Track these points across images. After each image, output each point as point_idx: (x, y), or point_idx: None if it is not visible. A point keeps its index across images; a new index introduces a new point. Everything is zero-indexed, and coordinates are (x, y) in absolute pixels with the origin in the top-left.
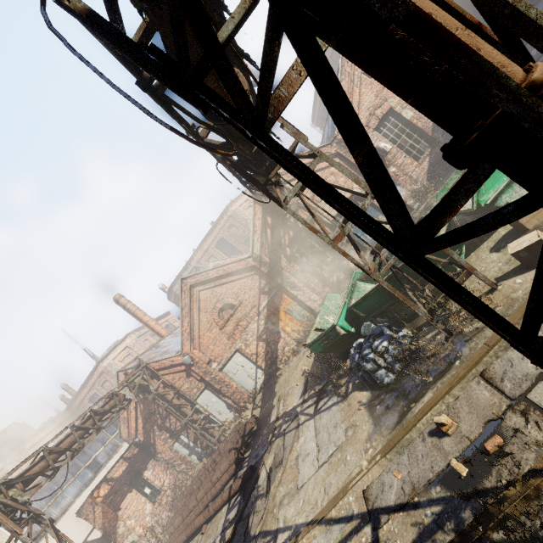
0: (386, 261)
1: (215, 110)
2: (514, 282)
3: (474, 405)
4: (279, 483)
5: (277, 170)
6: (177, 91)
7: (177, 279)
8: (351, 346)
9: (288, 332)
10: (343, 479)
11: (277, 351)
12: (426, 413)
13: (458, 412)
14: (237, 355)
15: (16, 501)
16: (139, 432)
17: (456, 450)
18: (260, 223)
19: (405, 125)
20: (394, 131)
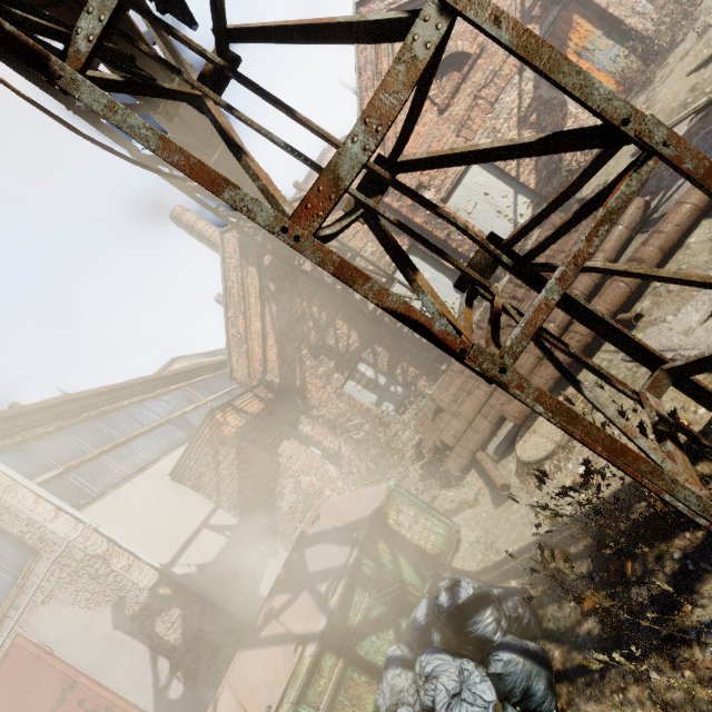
0: None
1: None
2: None
3: None
4: None
5: None
6: None
7: None
8: None
9: None
10: None
11: None
12: None
13: None
14: (475, 170)
15: None
16: (270, 366)
17: None
18: None
19: None
20: None
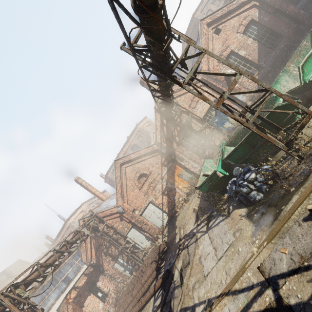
0: (250, 119)
1: None
2: None
3: None
4: (189, 276)
5: (177, 64)
6: None
7: (110, 169)
8: (226, 185)
9: (181, 188)
10: (239, 263)
11: (175, 201)
12: (297, 208)
13: None
14: (150, 205)
15: (20, 297)
16: (93, 257)
17: None
18: (159, 124)
19: (241, 59)
20: (235, 64)
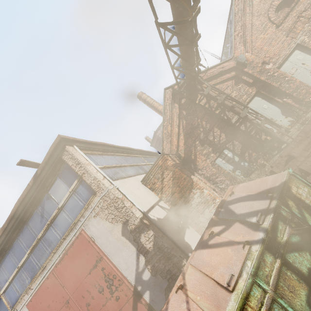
0: None
1: None
2: None
3: None
4: None
5: None
6: None
7: (160, 127)
8: None
9: None
10: None
11: None
12: None
13: None
14: (296, 52)
15: None
16: (180, 148)
17: None
18: None
19: None
20: None
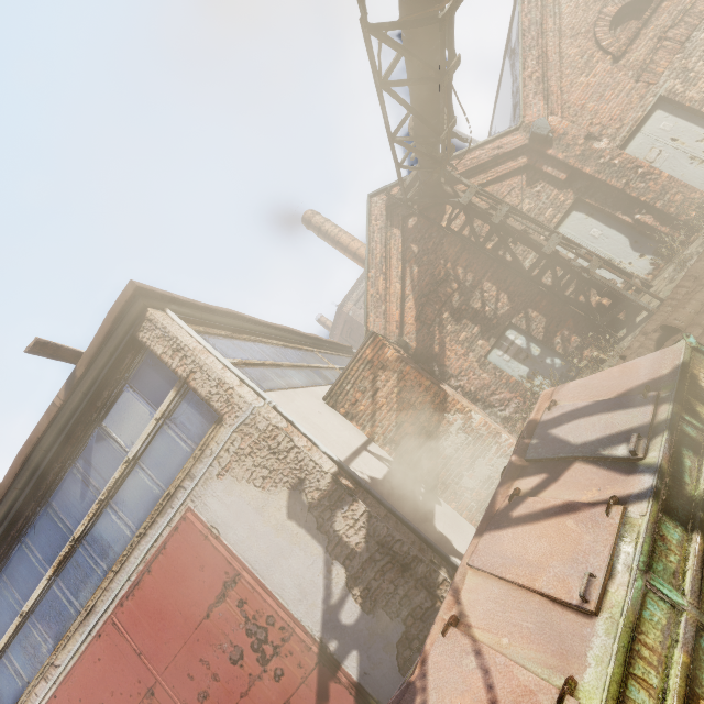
0: None
1: None
2: None
3: None
4: None
5: None
6: None
7: (351, 293)
8: None
9: None
10: None
11: None
12: None
13: None
14: (658, 115)
15: None
16: (406, 330)
17: None
18: None
19: None
20: None
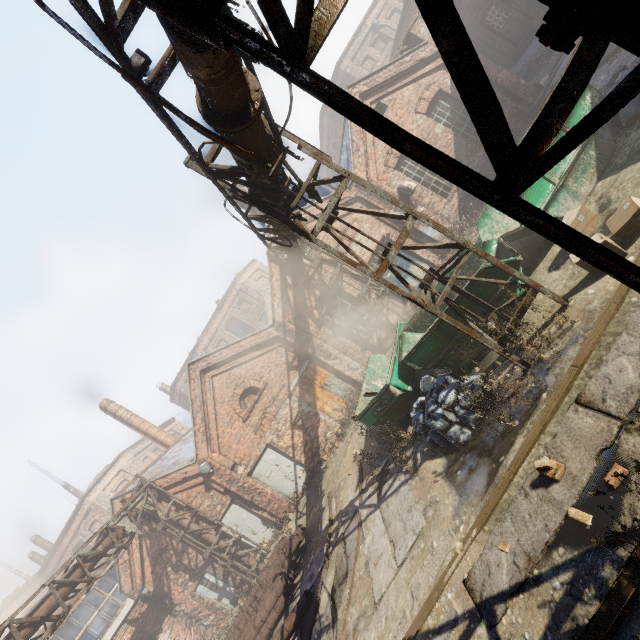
0: (439, 294)
1: (238, 44)
2: (586, 294)
3: (578, 437)
4: (348, 603)
5: (299, 198)
6: (188, 18)
7: (181, 374)
8: (410, 410)
9: (329, 412)
10: (433, 574)
11: (318, 439)
12: (522, 462)
13: (561, 451)
14: (269, 451)
15: None
16: (147, 579)
17: (570, 497)
18: (279, 285)
19: None
20: (416, 169)
